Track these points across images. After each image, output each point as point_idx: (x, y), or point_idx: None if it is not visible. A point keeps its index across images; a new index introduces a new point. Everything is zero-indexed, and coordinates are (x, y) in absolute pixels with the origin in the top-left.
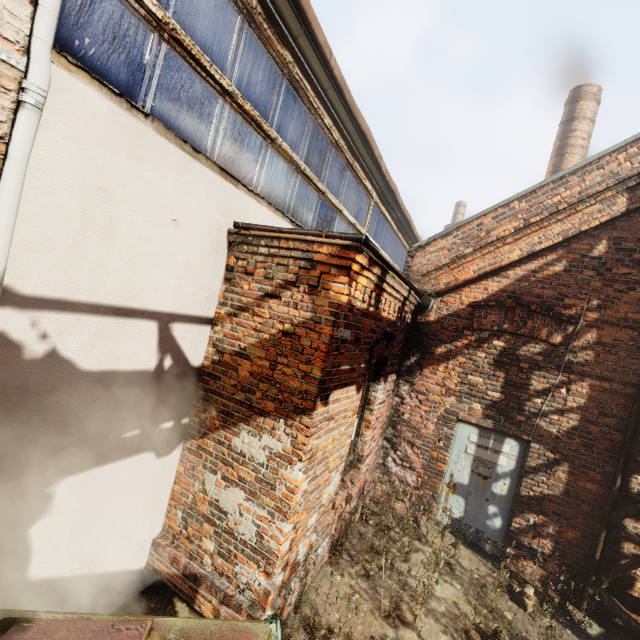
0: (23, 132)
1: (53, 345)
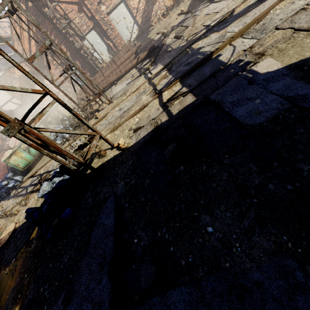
0: None
1: (8, 109)
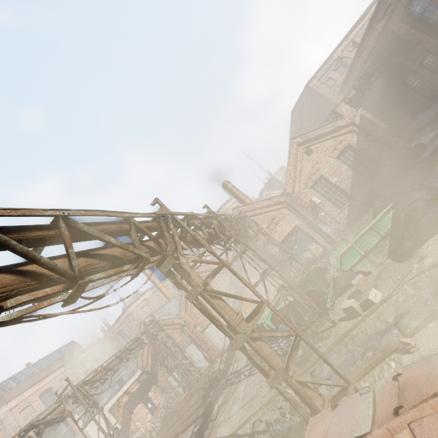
0: (89, 433)
1: None
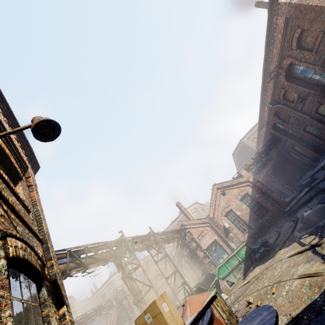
0: None
1: None
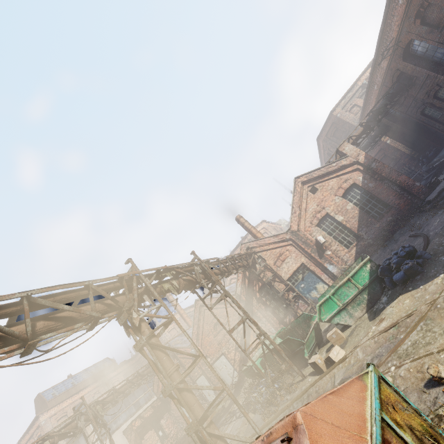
0: None
1: None
